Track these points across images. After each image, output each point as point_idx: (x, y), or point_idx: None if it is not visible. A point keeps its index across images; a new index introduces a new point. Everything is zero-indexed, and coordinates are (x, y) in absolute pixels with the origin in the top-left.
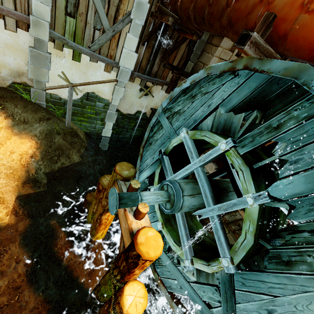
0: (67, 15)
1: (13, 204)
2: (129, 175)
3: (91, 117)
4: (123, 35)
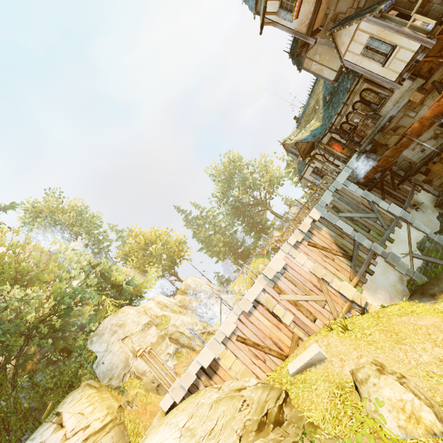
0: (369, 232)
1: None
2: None
3: (440, 257)
4: (378, 209)
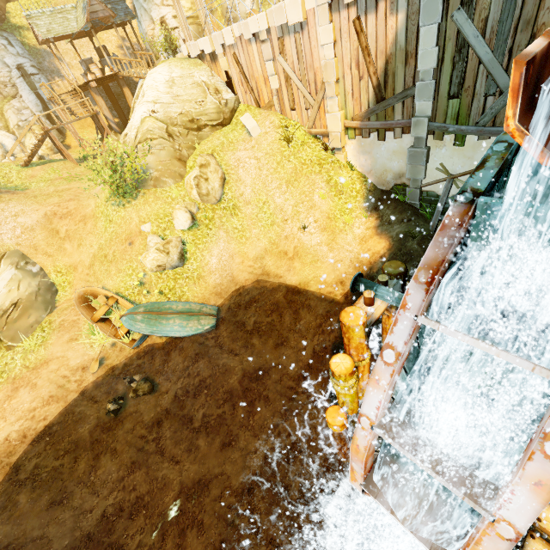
0: (450, 99)
1: (348, 290)
2: (390, 273)
3: None
4: None
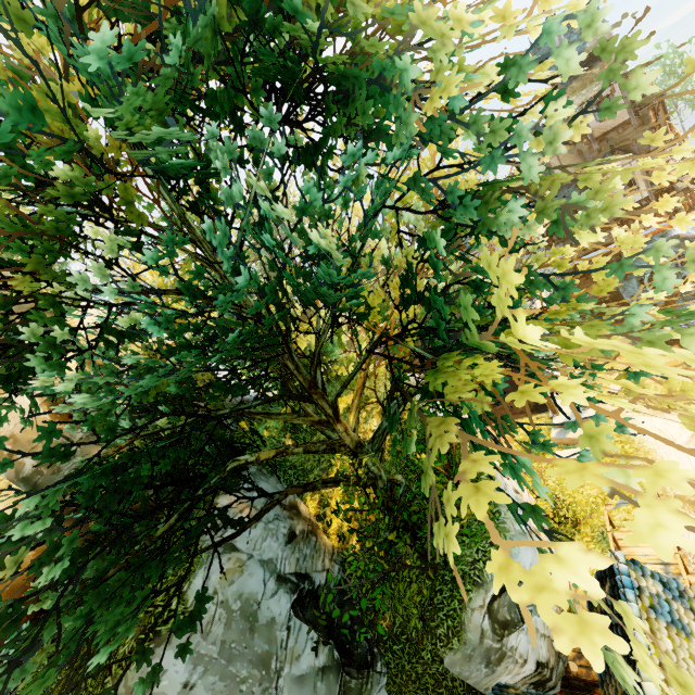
0: None
1: None
2: None
3: None
4: None
